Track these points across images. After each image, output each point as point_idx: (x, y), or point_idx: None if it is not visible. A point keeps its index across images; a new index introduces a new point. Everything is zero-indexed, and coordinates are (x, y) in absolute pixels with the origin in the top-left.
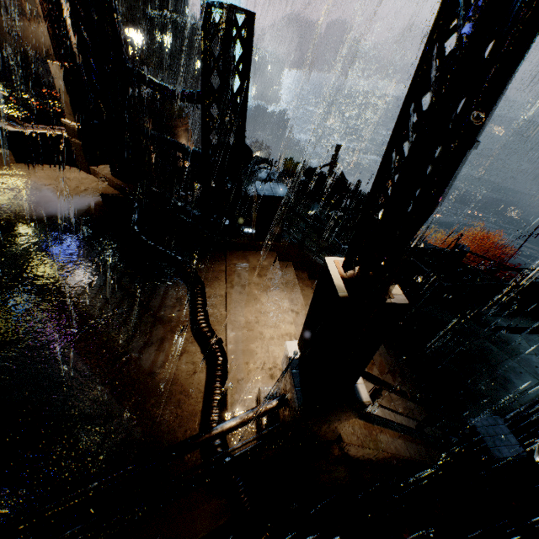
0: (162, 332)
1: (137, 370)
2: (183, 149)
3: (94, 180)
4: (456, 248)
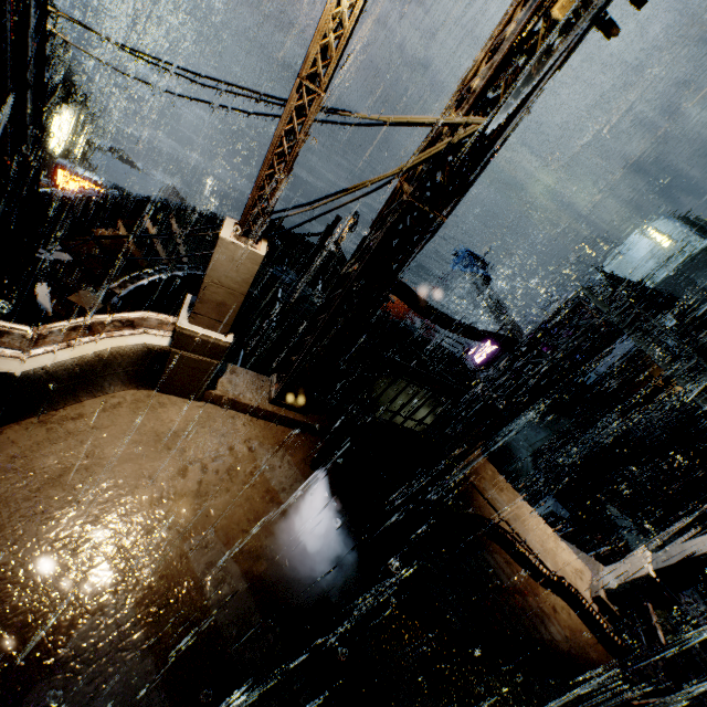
0: (534, 601)
1: (562, 646)
2: (468, 398)
3: (227, 416)
4: (424, 327)
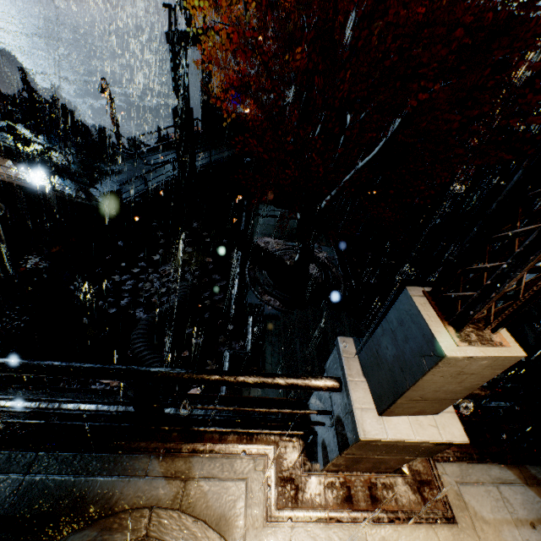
0: None
1: None
2: None
3: None
4: (160, 138)
